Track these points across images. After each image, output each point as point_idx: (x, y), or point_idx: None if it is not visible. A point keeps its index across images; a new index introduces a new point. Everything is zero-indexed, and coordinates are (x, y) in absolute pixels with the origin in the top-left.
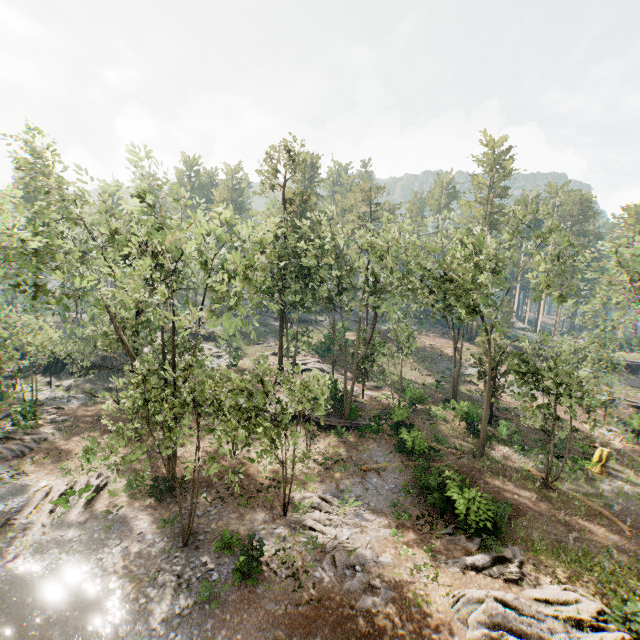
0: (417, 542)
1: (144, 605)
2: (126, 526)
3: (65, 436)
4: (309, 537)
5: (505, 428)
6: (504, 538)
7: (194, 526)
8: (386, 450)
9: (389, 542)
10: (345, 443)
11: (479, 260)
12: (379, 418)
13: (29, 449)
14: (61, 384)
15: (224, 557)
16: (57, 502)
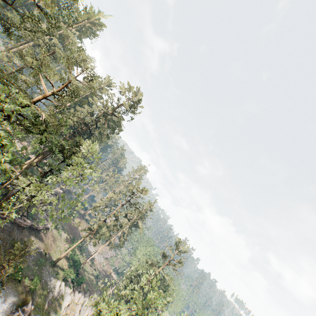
0: None
1: None
2: None
3: None
4: None
5: None
6: None
7: None
8: None
9: None
10: None
11: None
12: None
13: None
14: None
15: None
16: None
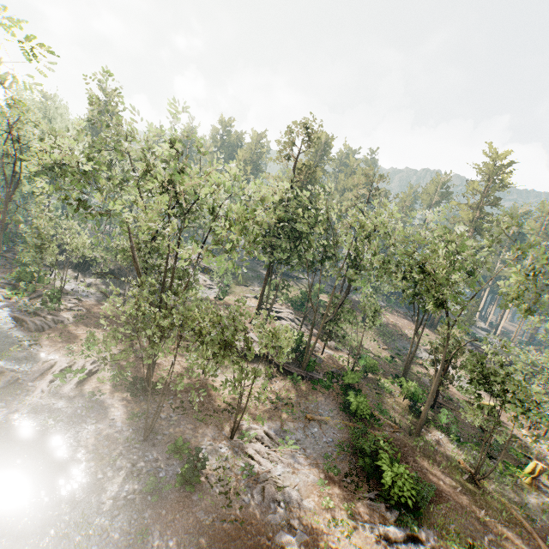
0: (340, 497)
1: (100, 481)
2: (103, 410)
3: (77, 323)
4: (247, 464)
5: (445, 416)
6: (421, 518)
7: (156, 426)
8: (332, 406)
9: (315, 489)
10: (297, 390)
11: (459, 260)
12: (332, 376)
13: (48, 326)
14: (84, 280)
15: (173, 459)
16: (57, 375)
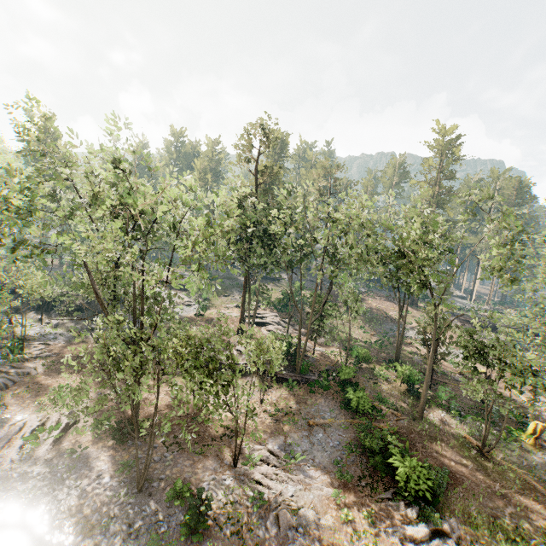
0: (358, 505)
1: None
2: (88, 467)
3: (46, 371)
4: (256, 492)
5: (444, 393)
6: (442, 508)
7: (150, 471)
8: (332, 406)
9: (331, 502)
10: (295, 396)
11: (432, 239)
12: (327, 374)
13: (12, 382)
14: (50, 321)
15: (174, 507)
16: (27, 439)
